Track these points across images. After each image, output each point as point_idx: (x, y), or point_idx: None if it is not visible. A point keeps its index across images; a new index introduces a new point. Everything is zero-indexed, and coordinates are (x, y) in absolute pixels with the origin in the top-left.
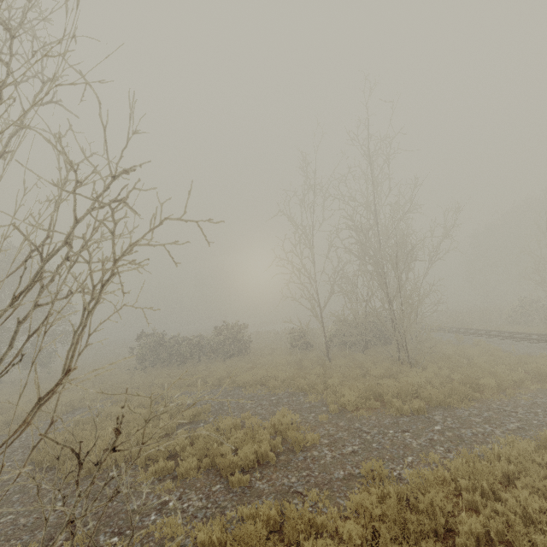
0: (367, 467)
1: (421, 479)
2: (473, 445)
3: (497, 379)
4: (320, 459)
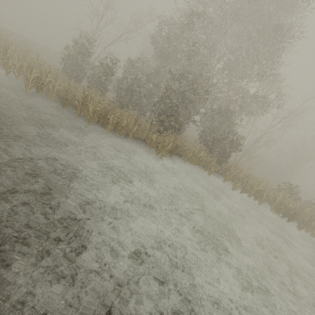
0: None
1: None
2: None
3: None
4: None
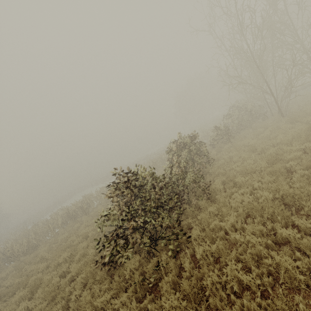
0: None
1: None
2: None
3: None
4: None
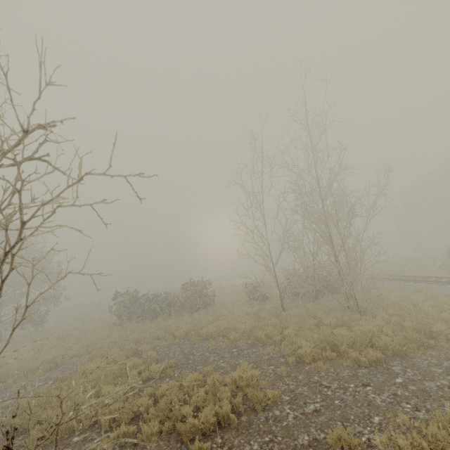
0: (335, 435)
1: (394, 447)
2: (442, 402)
3: (449, 326)
4: (283, 420)
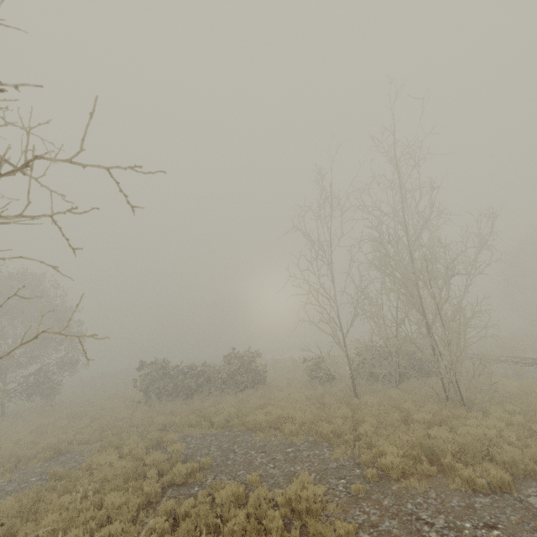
0: None
1: None
2: None
3: None
4: None
